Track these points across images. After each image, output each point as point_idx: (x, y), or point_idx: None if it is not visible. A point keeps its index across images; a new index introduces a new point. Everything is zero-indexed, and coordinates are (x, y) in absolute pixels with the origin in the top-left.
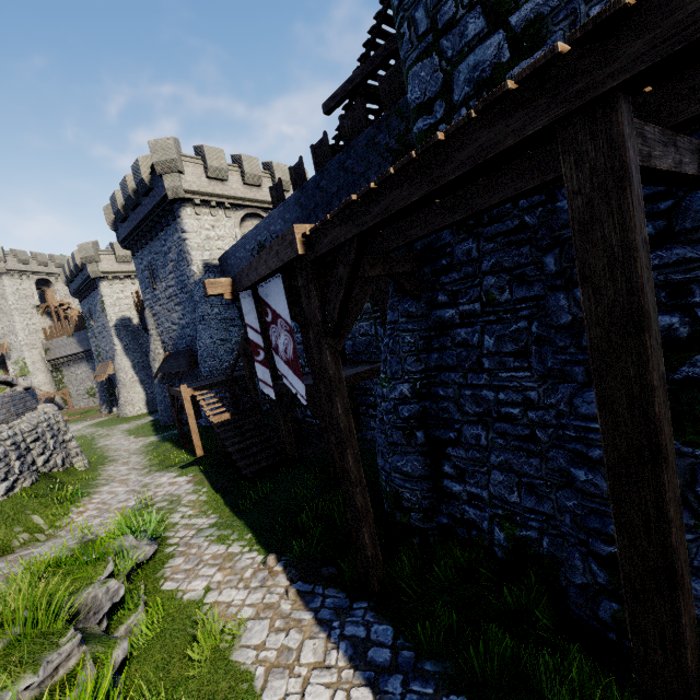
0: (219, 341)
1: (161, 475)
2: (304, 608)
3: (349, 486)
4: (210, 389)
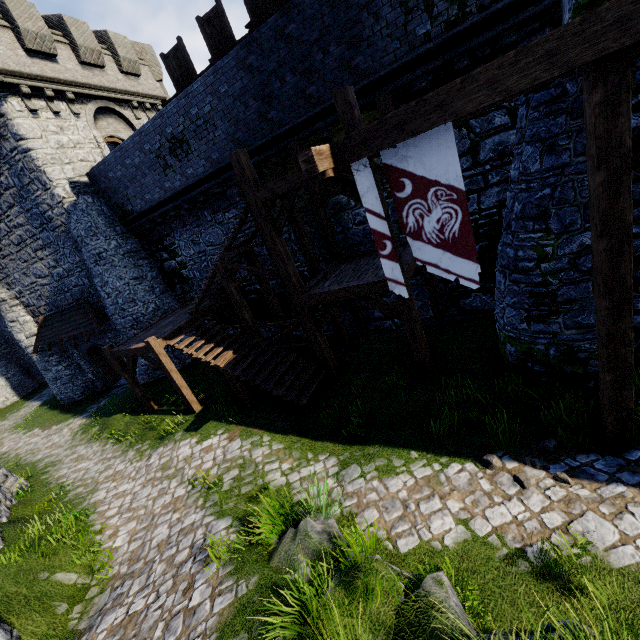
0: (133, 281)
1: (172, 448)
2: (600, 484)
3: (621, 348)
4: (185, 333)
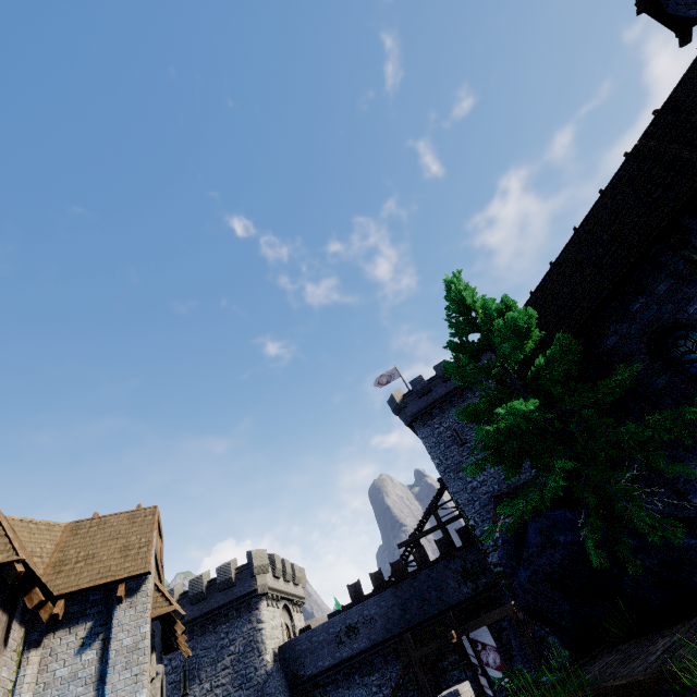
0: None
1: None
2: None
3: None
4: None
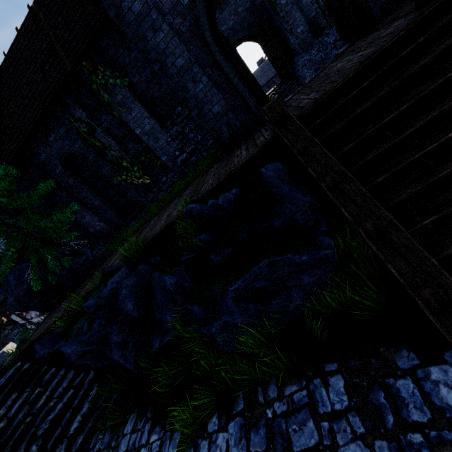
0: None
1: None
2: None
3: None
4: None
